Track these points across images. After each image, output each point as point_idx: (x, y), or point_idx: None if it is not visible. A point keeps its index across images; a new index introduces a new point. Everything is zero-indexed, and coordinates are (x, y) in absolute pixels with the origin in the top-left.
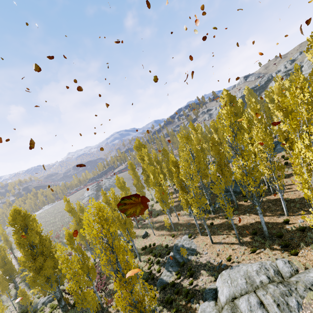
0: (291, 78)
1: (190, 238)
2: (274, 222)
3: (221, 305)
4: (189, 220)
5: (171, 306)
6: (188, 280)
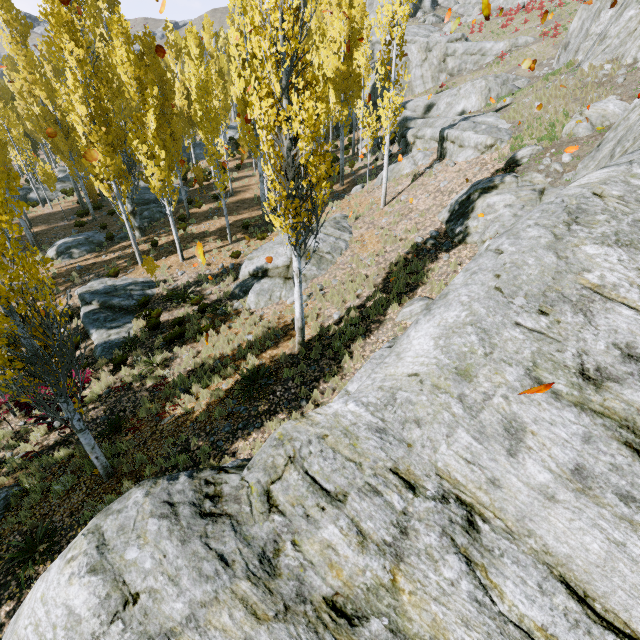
0: (162, 63)
1: (117, 279)
2: (259, 215)
3: (284, 267)
4: (71, 264)
5: (185, 341)
6: (181, 309)
